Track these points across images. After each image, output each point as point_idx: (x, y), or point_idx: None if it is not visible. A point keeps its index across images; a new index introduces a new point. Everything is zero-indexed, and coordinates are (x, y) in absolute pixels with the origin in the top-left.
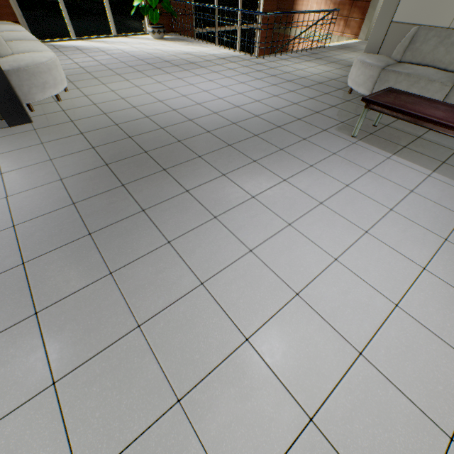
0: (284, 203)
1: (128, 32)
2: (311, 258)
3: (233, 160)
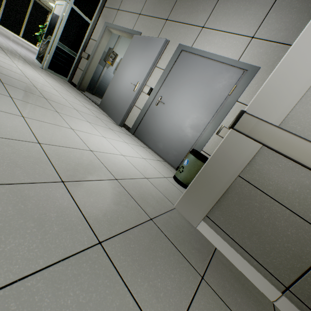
0: (23, 49)
1: (28, 41)
2: (16, 47)
3: (20, 45)
